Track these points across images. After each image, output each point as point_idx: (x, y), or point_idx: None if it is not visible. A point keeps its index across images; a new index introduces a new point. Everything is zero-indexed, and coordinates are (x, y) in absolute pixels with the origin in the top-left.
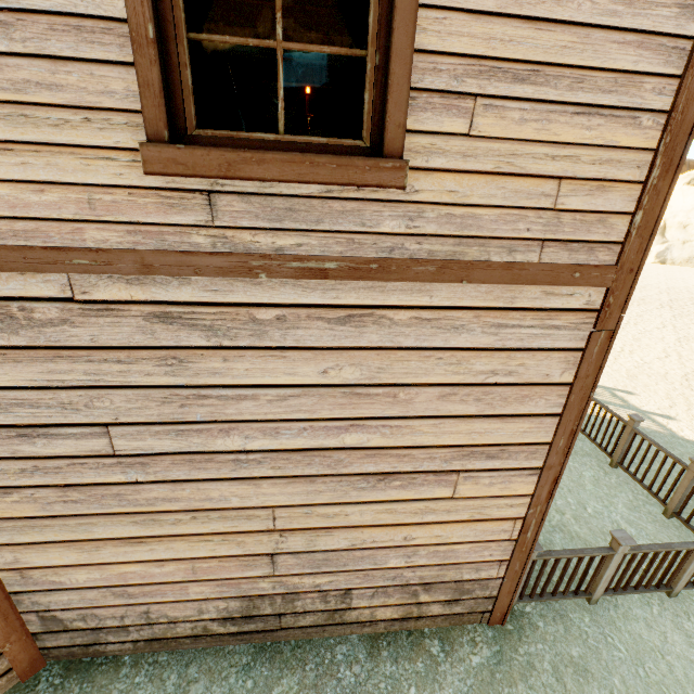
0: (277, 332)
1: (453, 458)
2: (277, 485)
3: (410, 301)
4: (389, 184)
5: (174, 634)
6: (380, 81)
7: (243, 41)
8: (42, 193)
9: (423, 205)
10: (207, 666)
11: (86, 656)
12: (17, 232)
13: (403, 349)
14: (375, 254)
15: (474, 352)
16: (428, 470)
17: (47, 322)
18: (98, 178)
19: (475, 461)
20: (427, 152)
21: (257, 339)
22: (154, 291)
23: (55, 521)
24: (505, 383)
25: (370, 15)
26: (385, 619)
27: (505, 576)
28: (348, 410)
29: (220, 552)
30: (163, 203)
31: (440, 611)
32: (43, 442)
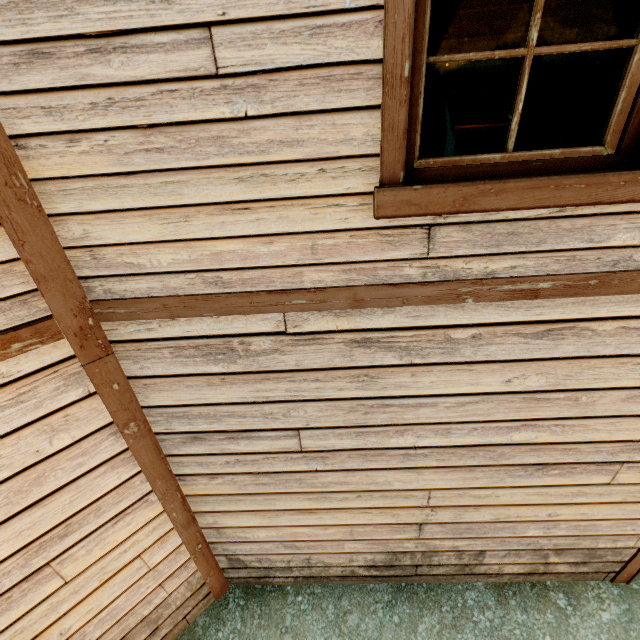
0: (468, 349)
1: (621, 451)
2: (437, 473)
3: (621, 312)
4: None
5: (326, 574)
6: None
7: (488, 55)
8: (271, 244)
9: None
10: (356, 600)
11: (257, 584)
12: (245, 280)
13: (598, 357)
14: (595, 268)
15: None
16: (591, 461)
17: (260, 352)
18: (323, 225)
19: None
20: None
21: (447, 356)
22: (358, 320)
23: (247, 497)
24: None
25: None
26: (510, 573)
27: None
28: (523, 413)
29: (376, 521)
30: (381, 241)
31: (566, 569)
32: (245, 443)
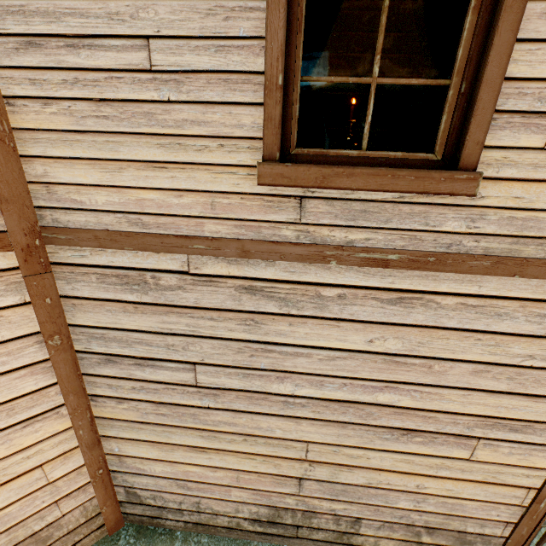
0: (336, 306)
1: (476, 425)
2: (314, 425)
3: (458, 289)
4: (460, 193)
5: (214, 523)
6: (461, 106)
7: (344, 80)
8: (181, 197)
9: (486, 209)
10: None
11: (150, 525)
12: (160, 224)
13: (445, 329)
14: (433, 248)
15: (514, 337)
16: (450, 432)
17: (167, 287)
18: (221, 187)
19: (497, 431)
20: (499, 164)
21: (318, 311)
22: (246, 269)
23: (148, 426)
24: (541, 367)
25: (459, 51)
26: None
27: (510, 537)
28: (385, 374)
29: (260, 469)
30: (264, 205)
31: None
32: (150, 371)
